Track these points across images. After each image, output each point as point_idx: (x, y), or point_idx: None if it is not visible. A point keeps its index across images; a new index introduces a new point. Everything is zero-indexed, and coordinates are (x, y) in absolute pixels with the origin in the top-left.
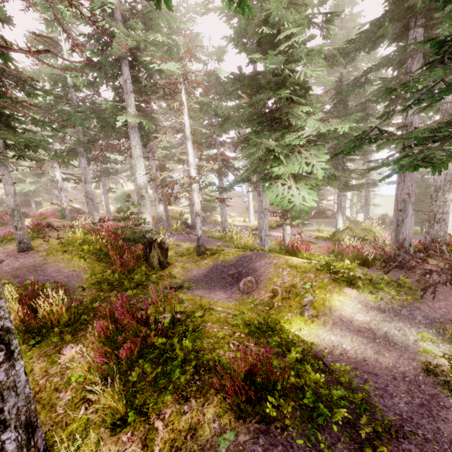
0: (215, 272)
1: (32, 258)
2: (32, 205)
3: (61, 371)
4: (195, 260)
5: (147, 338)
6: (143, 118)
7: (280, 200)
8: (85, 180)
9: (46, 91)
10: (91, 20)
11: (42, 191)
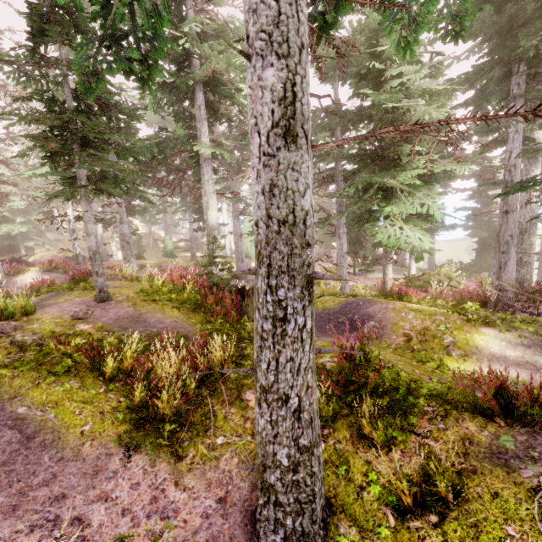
0: (320, 320)
1: (120, 308)
2: (22, 251)
3: None
4: None
5: (351, 375)
6: (222, 149)
7: (394, 242)
8: (121, 220)
9: (133, 116)
10: (317, 62)
11: (30, 233)
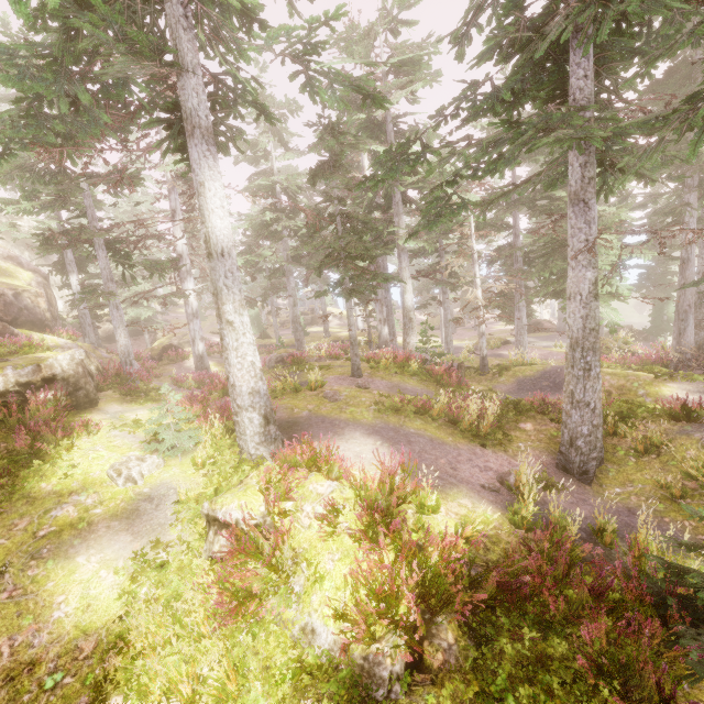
0: (525, 385)
1: (378, 381)
2: (145, 336)
3: (537, 432)
4: (486, 379)
5: None
6: (421, 241)
7: None
8: (294, 302)
9: (374, 229)
10: None
11: None
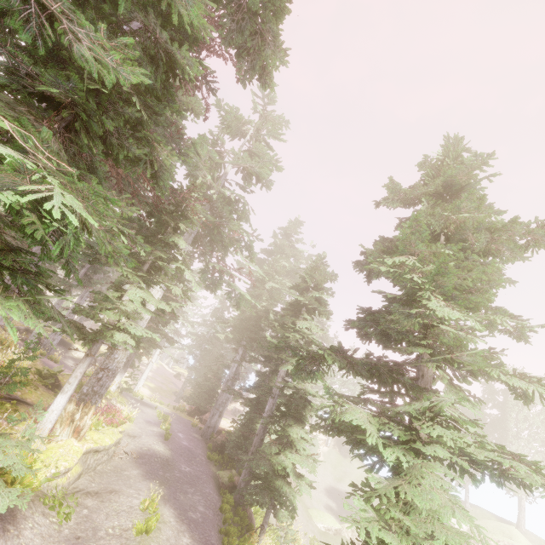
0: None
1: None
2: None
3: None
4: None
5: None
6: None
7: None
8: None
9: None
10: None
11: None
